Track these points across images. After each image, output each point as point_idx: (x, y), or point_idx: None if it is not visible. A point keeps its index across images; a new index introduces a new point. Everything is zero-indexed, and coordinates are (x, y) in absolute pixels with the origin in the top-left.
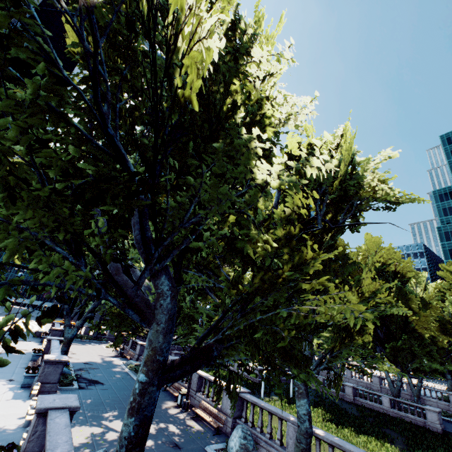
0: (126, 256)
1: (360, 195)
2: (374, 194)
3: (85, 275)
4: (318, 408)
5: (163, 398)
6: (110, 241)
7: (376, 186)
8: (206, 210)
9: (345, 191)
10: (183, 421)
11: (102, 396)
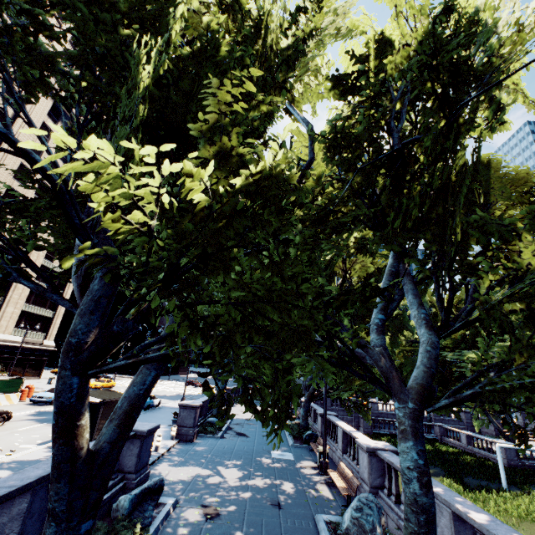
0: None
1: (494, 57)
2: (519, 34)
3: None
4: None
5: (305, 457)
6: None
7: (520, 17)
8: None
9: (457, 69)
10: (311, 483)
11: (236, 446)
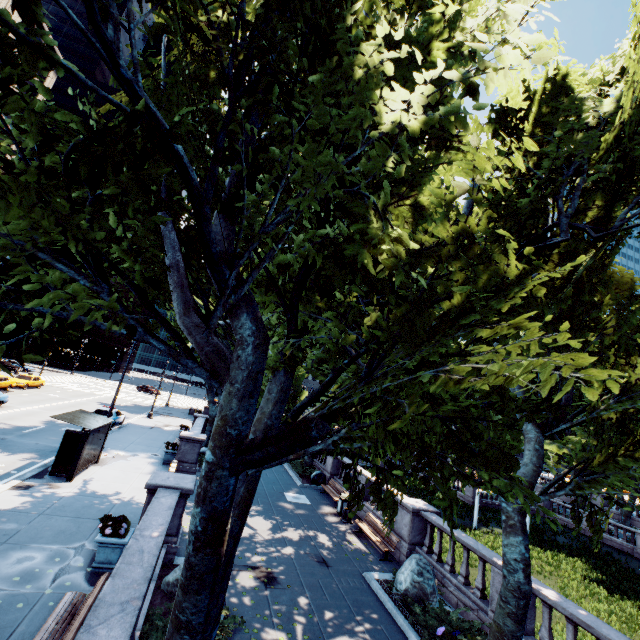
0: (208, 294)
1: None
2: None
3: (112, 304)
4: (575, 559)
5: (320, 501)
6: (133, 252)
7: None
8: (298, 200)
9: (634, 161)
10: (341, 533)
11: None
